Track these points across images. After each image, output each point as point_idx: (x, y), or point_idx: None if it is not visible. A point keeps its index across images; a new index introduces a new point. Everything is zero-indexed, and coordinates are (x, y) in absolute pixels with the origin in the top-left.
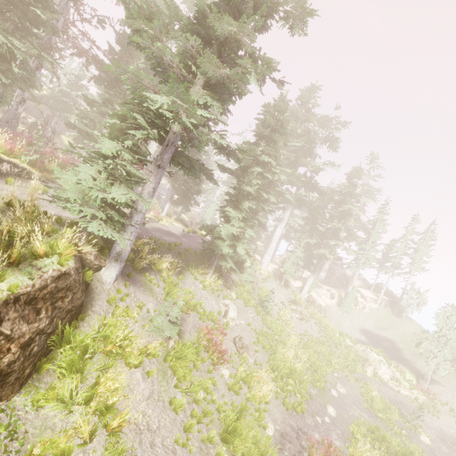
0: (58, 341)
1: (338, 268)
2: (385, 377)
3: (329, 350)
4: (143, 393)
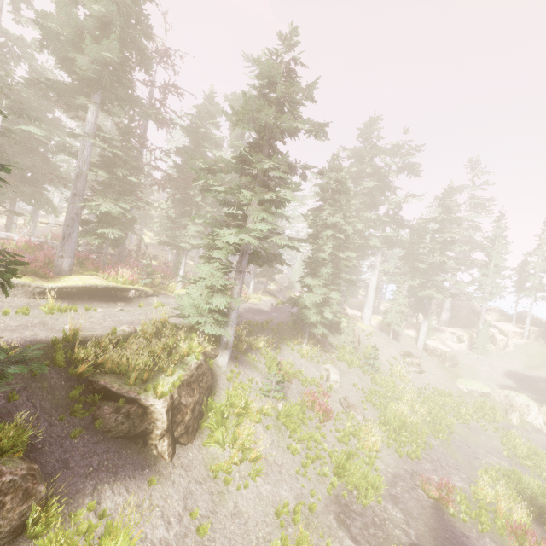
0: (206, 409)
1: (463, 304)
2: (537, 424)
3: (459, 401)
4: (266, 441)
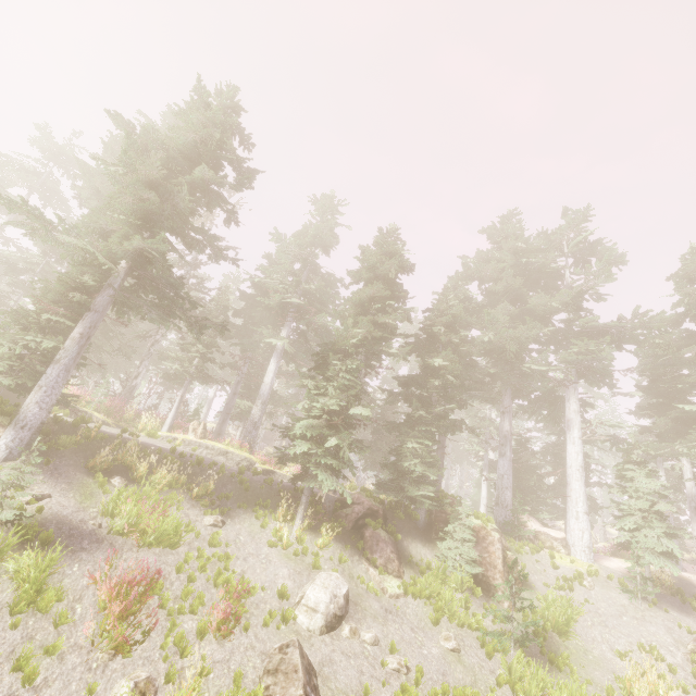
0: None
1: None
2: None
3: None
4: None
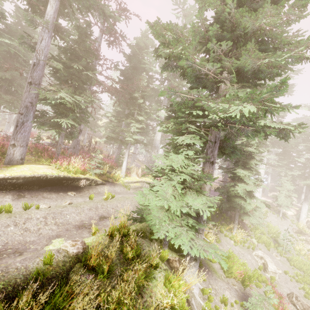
0: None
1: None
2: None
3: None
4: None
